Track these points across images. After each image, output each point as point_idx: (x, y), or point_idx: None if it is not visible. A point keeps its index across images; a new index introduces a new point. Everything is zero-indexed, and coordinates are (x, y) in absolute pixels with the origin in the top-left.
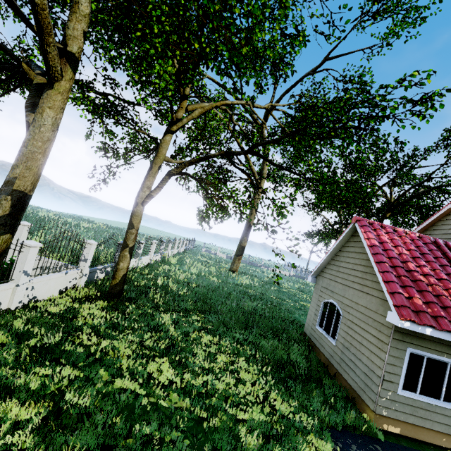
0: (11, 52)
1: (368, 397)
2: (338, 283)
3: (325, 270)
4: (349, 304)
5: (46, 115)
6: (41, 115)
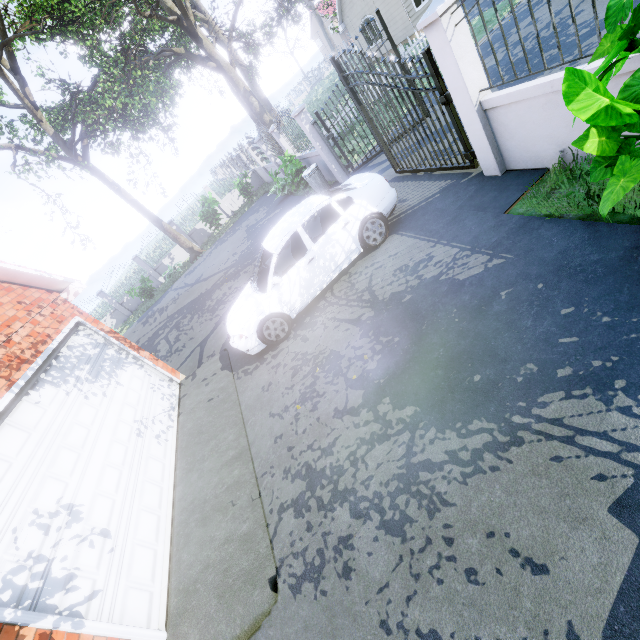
0: (165, 49)
1: (410, 32)
2: (357, 3)
3: (344, 8)
4: (372, 4)
5: (217, 53)
6: (217, 56)
